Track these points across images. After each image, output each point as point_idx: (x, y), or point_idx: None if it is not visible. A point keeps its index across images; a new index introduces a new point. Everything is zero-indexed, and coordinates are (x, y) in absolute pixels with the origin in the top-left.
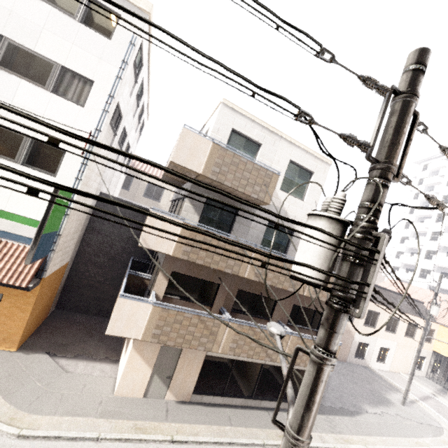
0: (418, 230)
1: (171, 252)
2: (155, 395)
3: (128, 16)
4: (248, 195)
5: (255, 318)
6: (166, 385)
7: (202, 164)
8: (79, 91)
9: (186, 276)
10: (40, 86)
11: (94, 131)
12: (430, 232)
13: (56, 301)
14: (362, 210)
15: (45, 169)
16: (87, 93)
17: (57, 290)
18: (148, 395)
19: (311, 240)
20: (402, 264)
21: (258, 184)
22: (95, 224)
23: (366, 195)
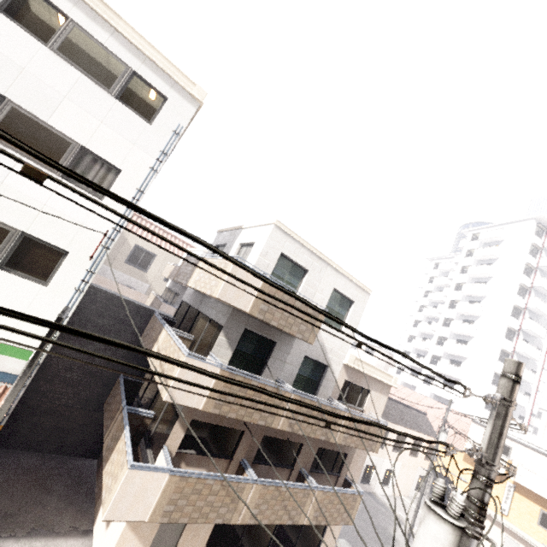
0: (425, 331)
1: (202, 406)
2: None
3: (176, 101)
4: (293, 335)
5: (277, 467)
6: None
7: (250, 302)
8: (99, 179)
9: (207, 423)
10: (48, 168)
11: (111, 232)
12: (437, 335)
13: None
14: (472, 506)
15: (33, 274)
16: (109, 182)
17: None
18: None
19: (436, 542)
20: (408, 365)
21: (305, 323)
22: (74, 327)
23: (476, 492)
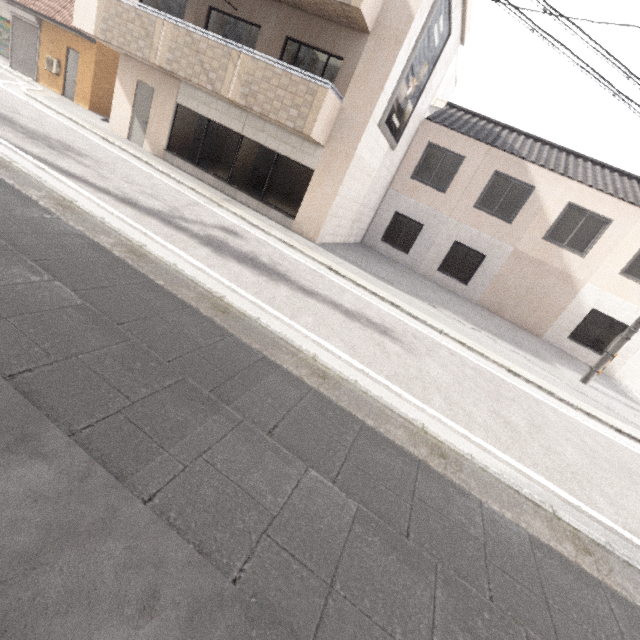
0: None
1: None
2: (137, 142)
3: None
4: None
5: None
6: (145, 133)
7: None
8: None
9: None
10: None
11: None
12: None
13: None
14: None
15: None
16: None
17: None
18: (132, 139)
19: None
20: None
21: None
22: None
23: None
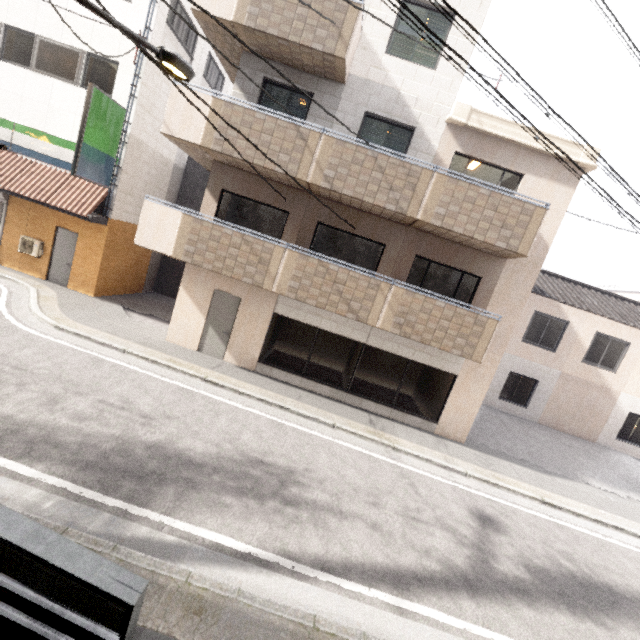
0: None
1: (200, 141)
2: (212, 353)
3: None
4: (306, 47)
5: None
6: (225, 343)
7: (234, 6)
8: None
9: (242, 199)
10: None
11: (143, 31)
12: None
13: (153, 281)
14: None
15: (102, 90)
16: None
17: (149, 263)
18: (204, 350)
19: None
20: None
21: (323, 25)
22: (187, 191)
23: None
